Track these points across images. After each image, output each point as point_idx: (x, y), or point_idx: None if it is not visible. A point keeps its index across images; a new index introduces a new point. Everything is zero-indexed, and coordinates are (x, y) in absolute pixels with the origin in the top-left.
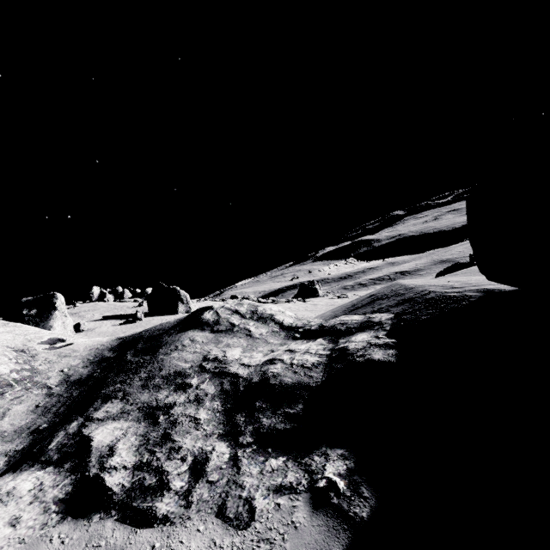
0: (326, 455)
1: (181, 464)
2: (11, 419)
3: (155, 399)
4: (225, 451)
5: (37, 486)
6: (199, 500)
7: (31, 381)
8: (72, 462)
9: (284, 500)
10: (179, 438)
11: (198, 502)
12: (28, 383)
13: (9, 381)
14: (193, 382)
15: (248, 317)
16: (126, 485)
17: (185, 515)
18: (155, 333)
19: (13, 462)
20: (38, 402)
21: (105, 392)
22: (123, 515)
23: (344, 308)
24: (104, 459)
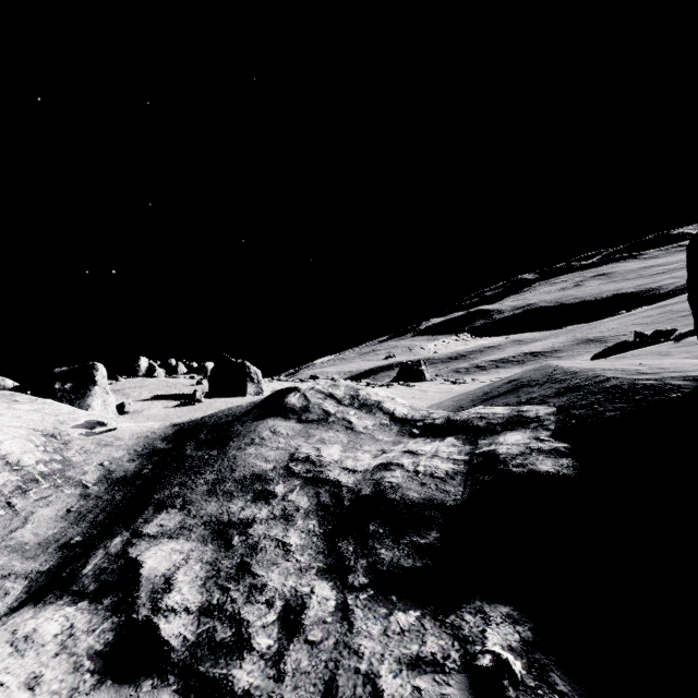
0: (483, 613)
1: (267, 611)
2: (35, 527)
3: (226, 511)
4: (329, 596)
5: (66, 630)
6: (296, 670)
7: (62, 477)
8: (114, 597)
9: (425, 683)
10: (262, 571)
11: (295, 673)
12: (59, 479)
13: (35, 475)
14: (278, 491)
15: (347, 404)
16: (189, 637)
17: (275, 692)
18: (223, 419)
19: (35, 589)
20: (70, 505)
21: (158, 497)
22: (185, 684)
23: (471, 396)
24: (158, 595)
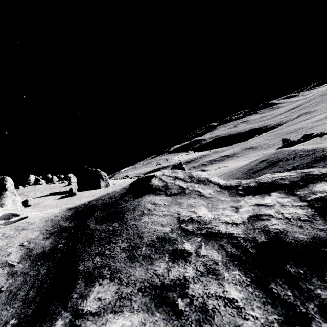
0: None
1: None
2: None
3: (154, 274)
4: None
5: None
6: None
7: None
8: None
9: None
10: None
11: None
12: None
13: None
14: (189, 248)
15: (189, 181)
16: None
17: None
18: (108, 201)
19: None
20: None
21: (83, 269)
22: None
23: (239, 172)
24: None
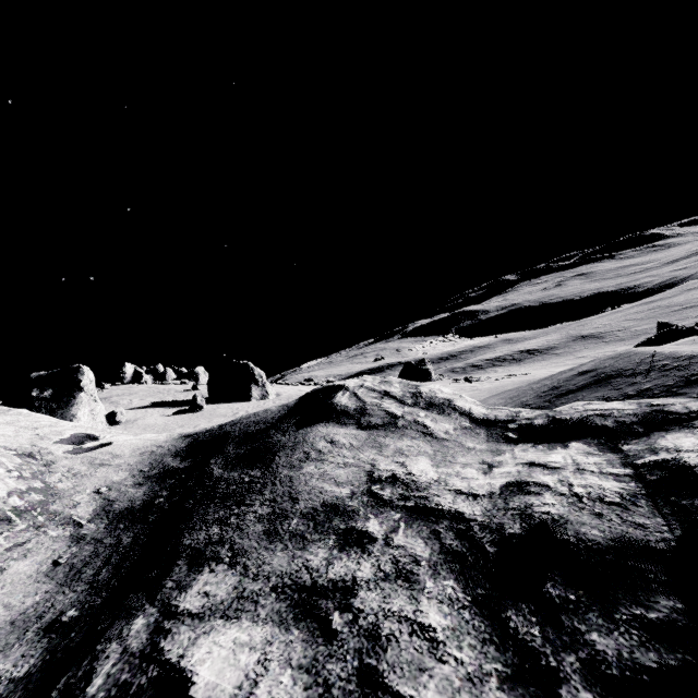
0: None
1: None
2: (6, 593)
3: (303, 566)
4: None
5: None
6: None
7: (44, 512)
8: None
9: None
10: (407, 688)
11: None
12: (40, 516)
13: (6, 512)
14: (374, 530)
15: (411, 403)
16: None
17: None
18: (253, 427)
19: None
20: (57, 555)
21: (189, 543)
22: None
23: (531, 392)
24: None
